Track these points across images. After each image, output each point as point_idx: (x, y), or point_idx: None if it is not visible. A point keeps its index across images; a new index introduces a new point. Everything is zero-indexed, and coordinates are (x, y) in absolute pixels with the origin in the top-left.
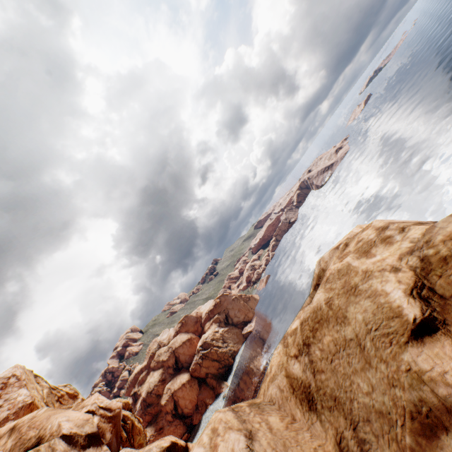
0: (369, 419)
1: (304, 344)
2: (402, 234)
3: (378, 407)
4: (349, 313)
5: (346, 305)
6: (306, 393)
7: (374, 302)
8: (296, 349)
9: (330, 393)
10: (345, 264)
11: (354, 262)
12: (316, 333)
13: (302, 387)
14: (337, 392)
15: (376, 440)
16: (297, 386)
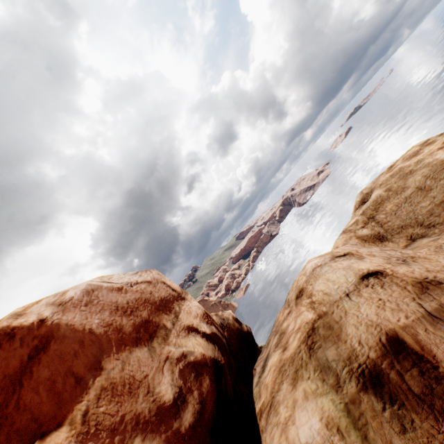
0: (431, 214)
1: (368, 219)
2: (442, 135)
3: (439, 201)
4: (408, 183)
5: (404, 182)
6: (376, 237)
7: (428, 166)
8: (362, 224)
9: (397, 226)
10: (396, 169)
11: (406, 163)
12: (379, 209)
13: (372, 236)
14: (402, 223)
15: (438, 216)
16: (368, 238)
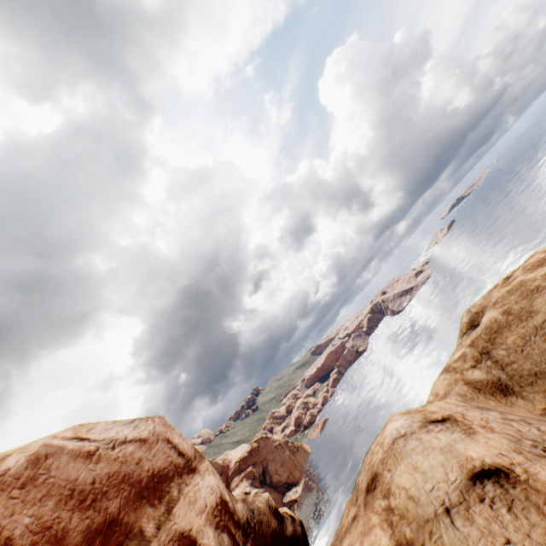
0: None
1: (481, 354)
2: None
3: None
4: (536, 305)
5: (530, 303)
6: (496, 386)
7: None
8: (472, 361)
9: (528, 372)
10: (515, 283)
11: (528, 276)
12: (495, 340)
13: (489, 384)
14: (536, 368)
15: None
16: (483, 386)
